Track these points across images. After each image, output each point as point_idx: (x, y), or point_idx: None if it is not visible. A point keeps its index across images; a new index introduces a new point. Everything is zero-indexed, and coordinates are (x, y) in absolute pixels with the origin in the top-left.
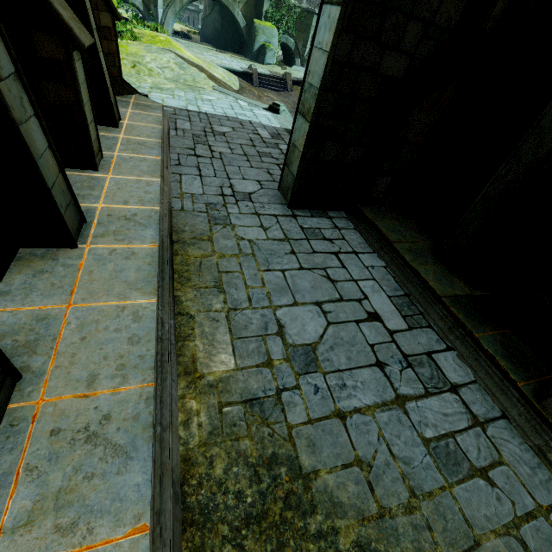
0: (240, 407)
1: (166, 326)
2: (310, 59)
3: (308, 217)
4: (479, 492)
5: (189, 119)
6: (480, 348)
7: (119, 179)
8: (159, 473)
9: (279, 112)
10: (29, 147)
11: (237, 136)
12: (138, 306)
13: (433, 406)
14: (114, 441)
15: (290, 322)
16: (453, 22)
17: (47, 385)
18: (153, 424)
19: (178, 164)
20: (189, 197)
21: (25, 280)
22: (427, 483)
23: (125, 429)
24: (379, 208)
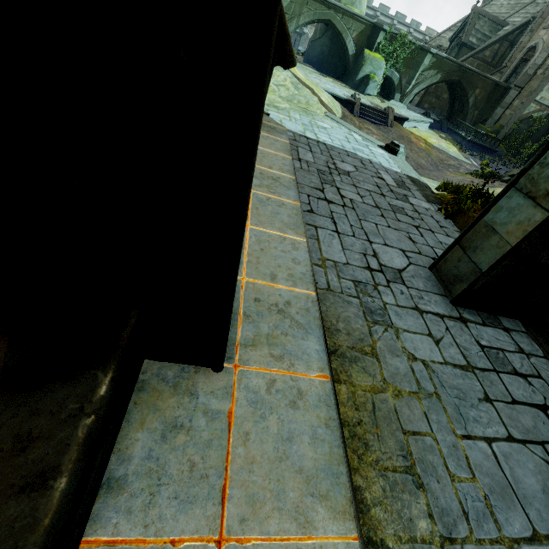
0: None
1: None
2: None
3: (480, 325)
4: None
5: (310, 148)
6: None
7: (260, 233)
8: None
9: (396, 153)
10: None
11: (363, 179)
12: None
13: None
14: None
15: None
16: None
17: None
18: None
19: (310, 210)
20: (332, 266)
21: (149, 448)
22: None
23: None
24: None
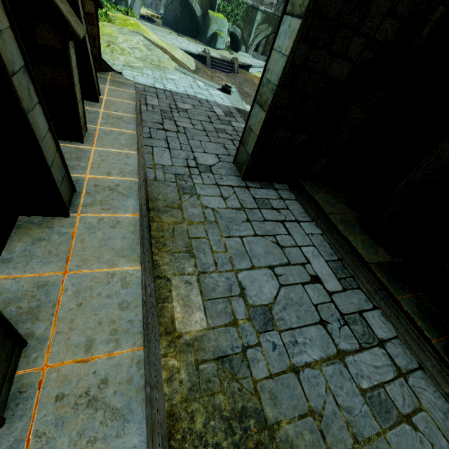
0: (213, 364)
1: (148, 289)
2: (270, 59)
3: (258, 189)
4: (406, 436)
5: (157, 96)
6: (401, 309)
7: (102, 151)
8: (150, 431)
9: (230, 93)
10: (34, 133)
11: (197, 113)
12: (125, 273)
13: (366, 360)
14: (112, 404)
15: (249, 284)
16: (389, 39)
17: (50, 351)
18: (144, 386)
19: (149, 137)
20: (160, 167)
21: (25, 248)
22: (366, 430)
23: (121, 392)
24: (315, 182)
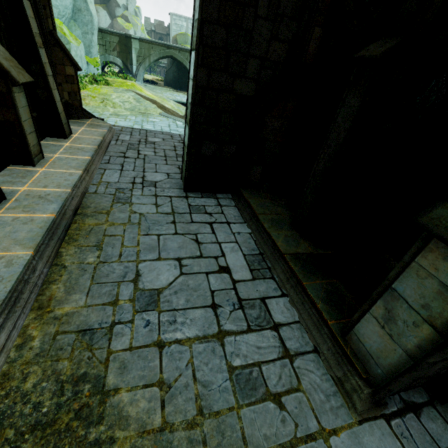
0: (73, 335)
1: (38, 272)
2: (189, 87)
3: (198, 198)
4: (266, 413)
5: (131, 134)
6: (306, 294)
7: (49, 172)
8: None
9: None
10: None
11: (164, 144)
12: (15, 256)
13: (250, 340)
14: None
15: (147, 272)
16: (282, 58)
17: None
18: None
19: (107, 162)
20: (105, 184)
21: None
22: (218, 404)
23: None
24: (257, 190)
